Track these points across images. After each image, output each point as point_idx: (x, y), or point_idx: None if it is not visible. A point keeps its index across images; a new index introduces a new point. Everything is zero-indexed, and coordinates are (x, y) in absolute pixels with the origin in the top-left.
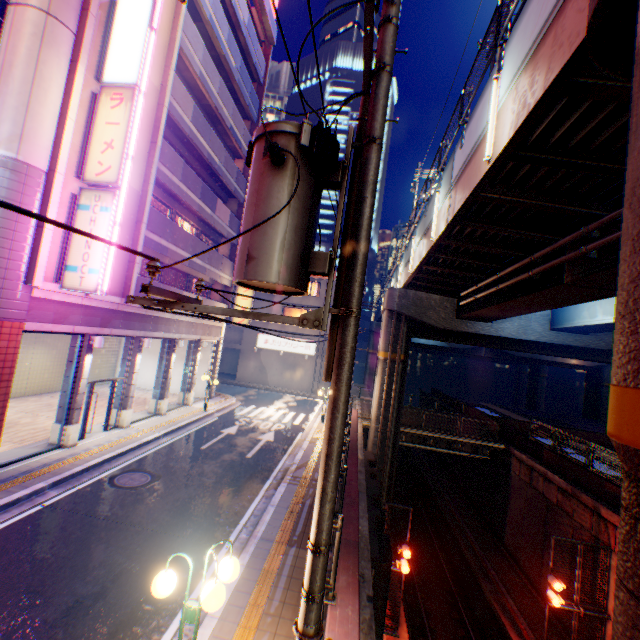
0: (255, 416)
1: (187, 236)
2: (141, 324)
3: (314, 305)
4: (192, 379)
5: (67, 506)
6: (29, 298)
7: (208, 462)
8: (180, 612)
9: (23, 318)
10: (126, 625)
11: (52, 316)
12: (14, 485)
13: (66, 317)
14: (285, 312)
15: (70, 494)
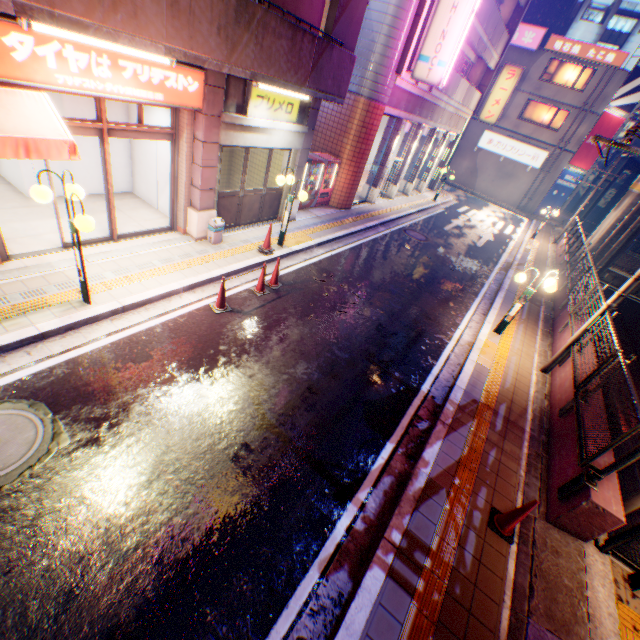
0: (471, 217)
1: (489, 6)
2: (425, 113)
3: (568, 104)
4: (429, 171)
5: (393, 238)
6: (392, 87)
7: (453, 240)
8: (474, 302)
9: (385, 104)
10: (453, 296)
11: (394, 103)
12: (364, 218)
13: (399, 104)
14: (525, 108)
15: (389, 233)
